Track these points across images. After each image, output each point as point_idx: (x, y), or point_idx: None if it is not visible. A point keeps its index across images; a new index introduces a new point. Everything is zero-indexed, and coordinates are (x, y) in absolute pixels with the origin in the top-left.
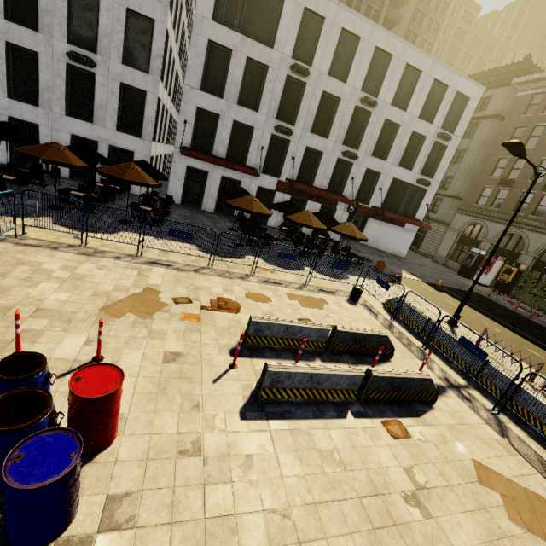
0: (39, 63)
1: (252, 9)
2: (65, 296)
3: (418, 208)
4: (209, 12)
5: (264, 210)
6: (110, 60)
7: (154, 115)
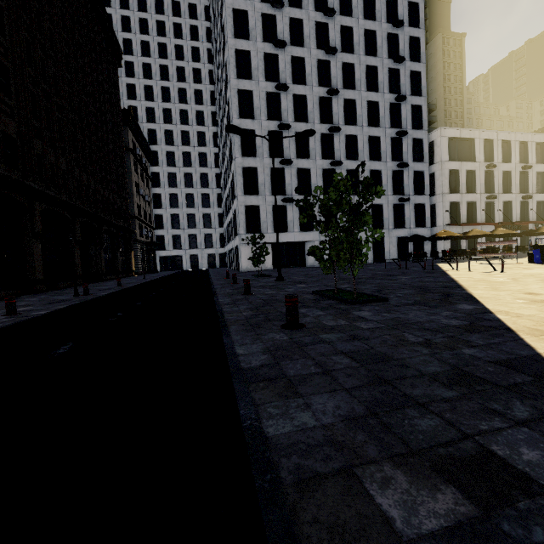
0: (383, 208)
1: (460, 150)
2: None
3: None
4: (446, 158)
5: None
6: (409, 196)
7: (429, 214)
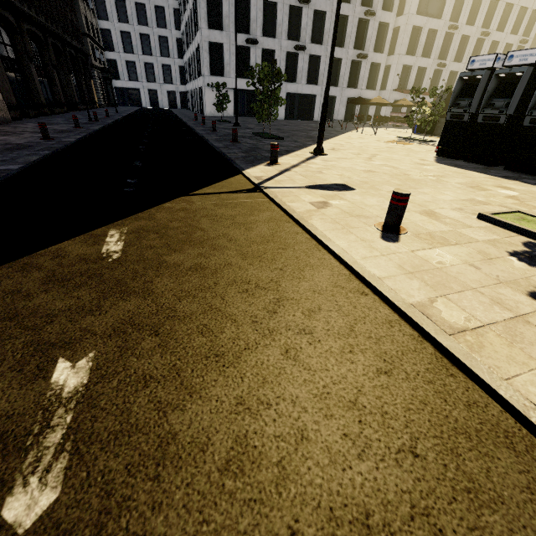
0: (341, 64)
1: (432, 1)
2: None
3: None
4: (415, 11)
5: None
6: (368, 52)
7: (382, 76)
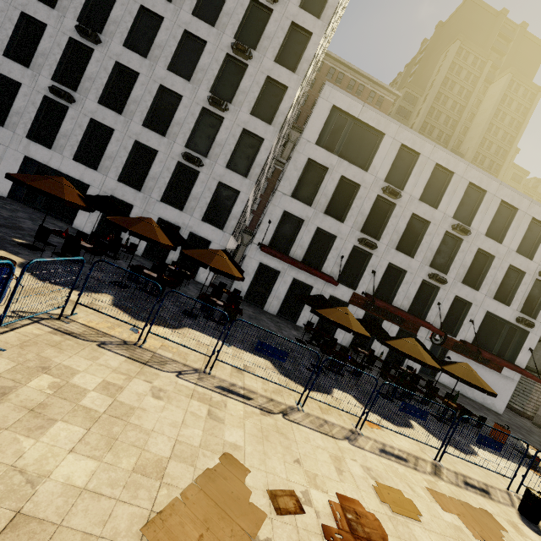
0: (155, 158)
1: (352, 140)
2: (85, 469)
3: (518, 352)
4: (314, 138)
5: (363, 329)
6: (216, 164)
7: (241, 212)
